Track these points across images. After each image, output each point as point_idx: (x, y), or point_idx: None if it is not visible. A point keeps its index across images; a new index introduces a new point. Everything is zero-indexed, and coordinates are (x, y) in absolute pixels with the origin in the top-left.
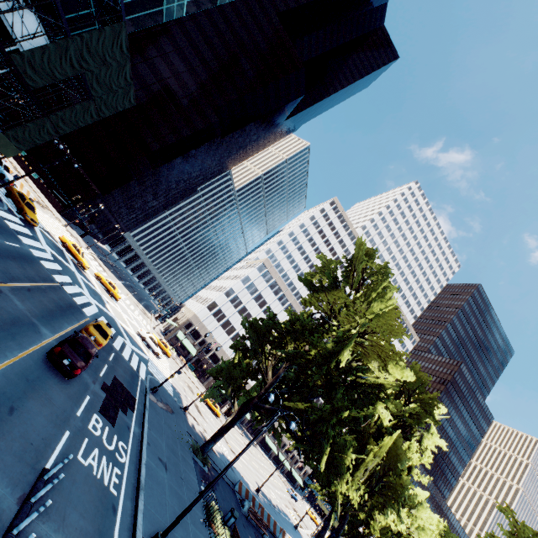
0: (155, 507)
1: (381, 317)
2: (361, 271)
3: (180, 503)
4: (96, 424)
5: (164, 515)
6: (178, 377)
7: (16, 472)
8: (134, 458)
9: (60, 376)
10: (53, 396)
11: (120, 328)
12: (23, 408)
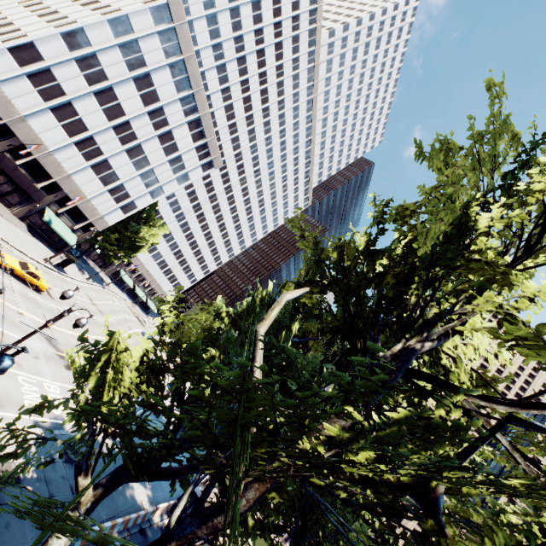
0: None
1: None
2: None
3: None
4: None
5: None
6: None
7: None
8: None
9: None
10: None
11: None
12: None
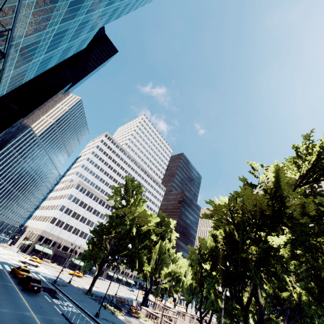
0: (90, 310)
1: (141, 211)
2: (131, 191)
3: (95, 308)
4: (56, 301)
5: (93, 311)
6: (52, 271)
7: (58, 316)
8: (73, 304)
9: (33, 295)
10: (40, 300)
11: (13, 264)
12: (41, 306)
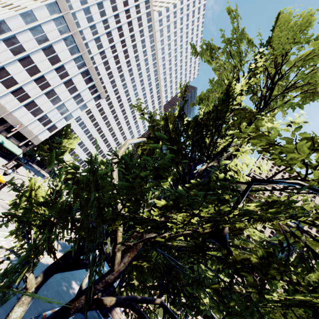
0: None
1: None
2: None
3: None
4: None
5: None
6: None
7: None
8: None
9: None
10: None
11: None
12: None
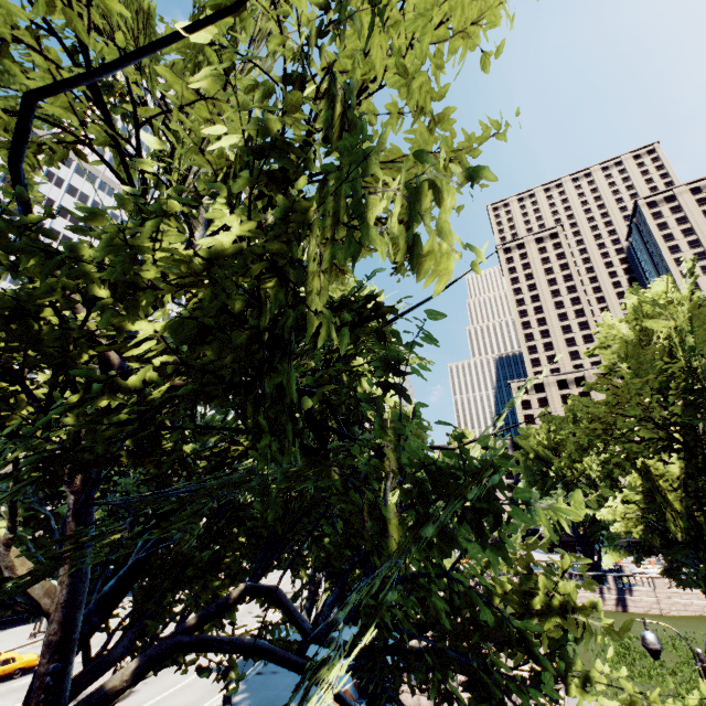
0: None
1: None
2: None
3: None
4: None
5: None
6: None
7: None
8: None
9: None
10: None
11: None
12: None
